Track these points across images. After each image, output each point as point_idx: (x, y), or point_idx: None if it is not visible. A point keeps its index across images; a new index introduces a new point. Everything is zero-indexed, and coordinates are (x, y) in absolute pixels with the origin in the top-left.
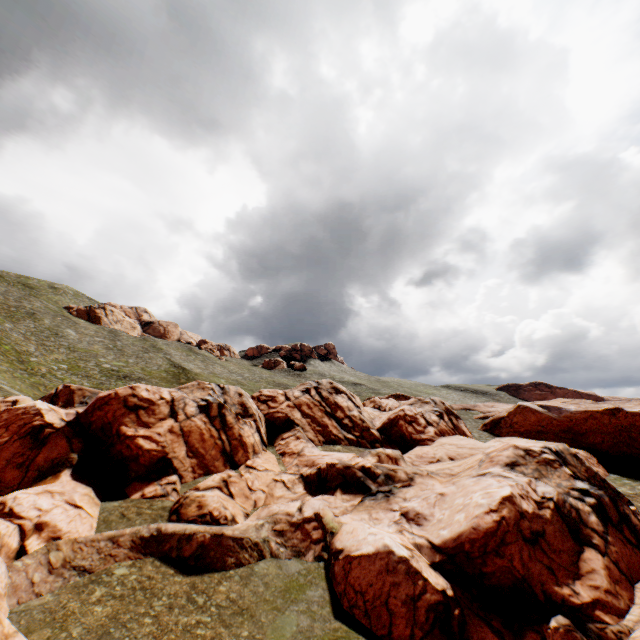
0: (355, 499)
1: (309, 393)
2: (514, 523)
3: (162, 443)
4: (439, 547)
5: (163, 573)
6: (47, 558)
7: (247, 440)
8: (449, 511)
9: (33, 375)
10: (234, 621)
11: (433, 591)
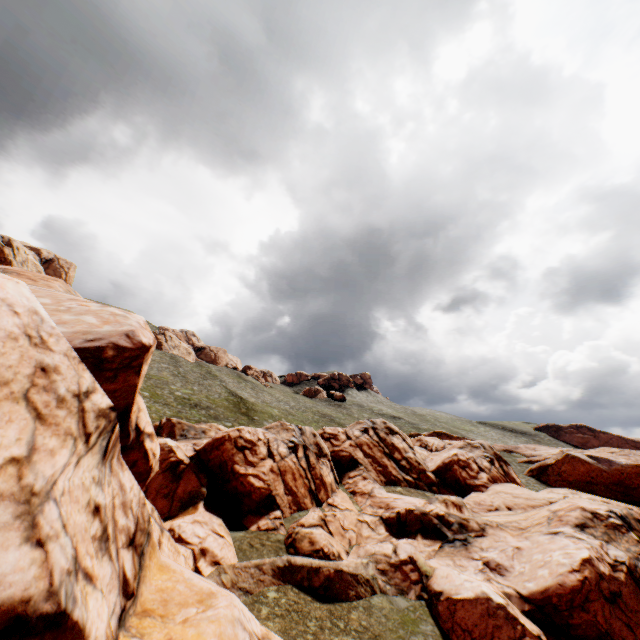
0: (435, 544)
1: (367, 433)
2: (595, 583)
3: (267, 481)
4: (527, 597)
5: (304, 599)
6: (220, 579)
7: (326, 479)
8: (529, 565)
9: None
10: None
11: (531, 635)
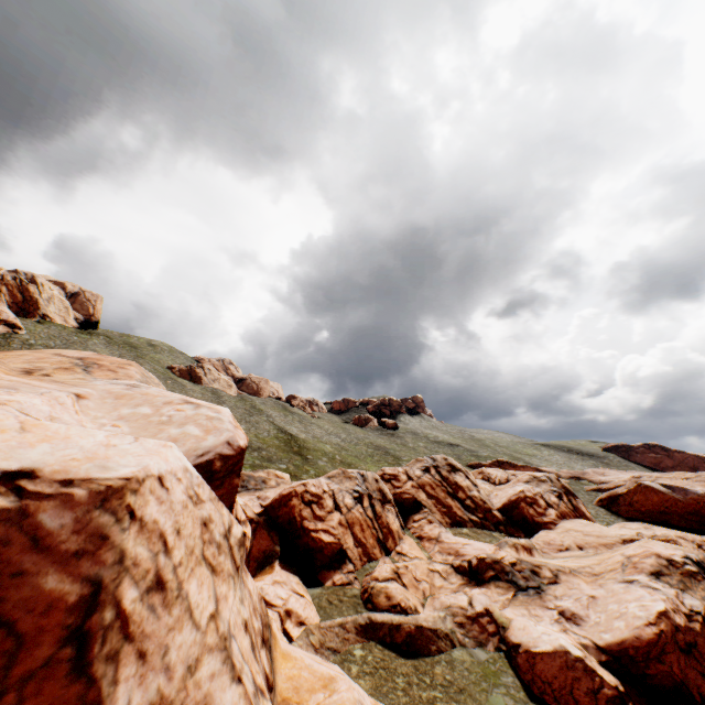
0: (508, 593)
1: (429, 472)
2: (671, 635)
3: (337, 536)
4: (603, 648)
5: (388, 655)
6: (309, 640)
7: (392, 527)
8: (605, 615)
9: None
10: (459, 698)
11: (609, 687)
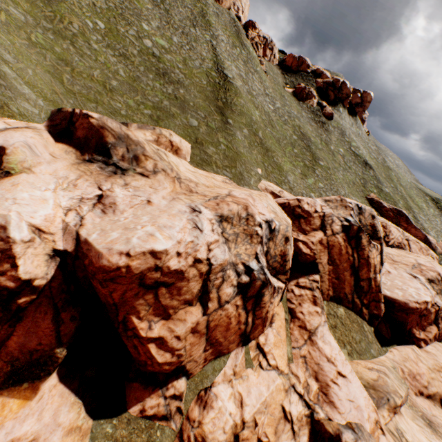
0: None
1: (348, 232)
2: None
3: (178, 351)
4: None
5: None
6: None
7: (270, 313)
8: None
9: (59, 36)
10: None
11: None
